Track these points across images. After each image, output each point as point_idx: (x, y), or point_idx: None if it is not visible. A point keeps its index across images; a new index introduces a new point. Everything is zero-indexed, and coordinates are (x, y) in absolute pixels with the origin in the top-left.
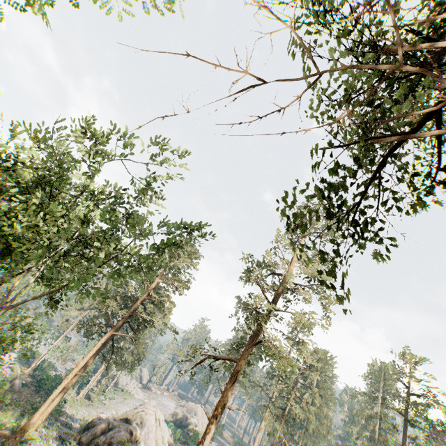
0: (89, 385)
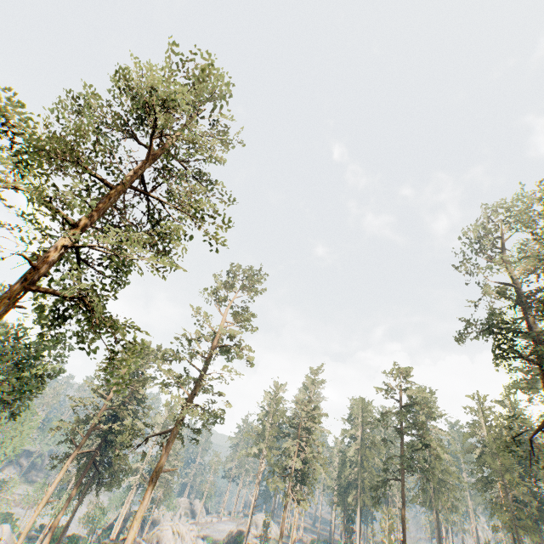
0: (113, 534)
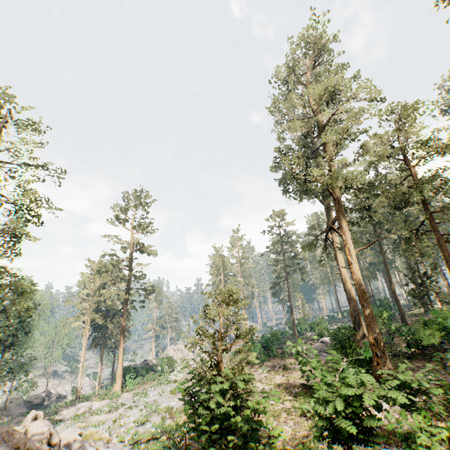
0: None
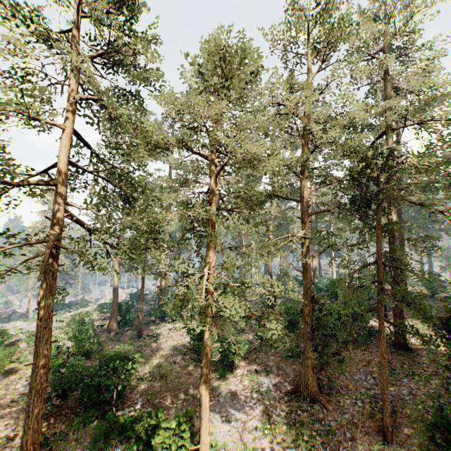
0: None
